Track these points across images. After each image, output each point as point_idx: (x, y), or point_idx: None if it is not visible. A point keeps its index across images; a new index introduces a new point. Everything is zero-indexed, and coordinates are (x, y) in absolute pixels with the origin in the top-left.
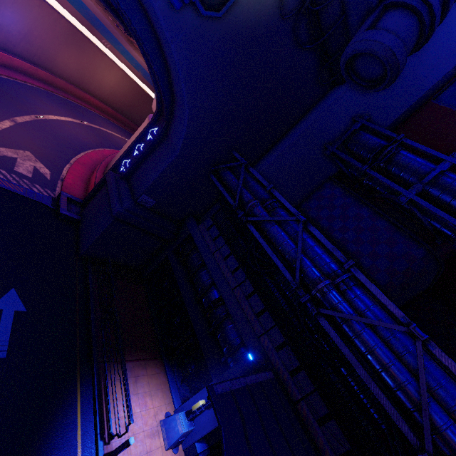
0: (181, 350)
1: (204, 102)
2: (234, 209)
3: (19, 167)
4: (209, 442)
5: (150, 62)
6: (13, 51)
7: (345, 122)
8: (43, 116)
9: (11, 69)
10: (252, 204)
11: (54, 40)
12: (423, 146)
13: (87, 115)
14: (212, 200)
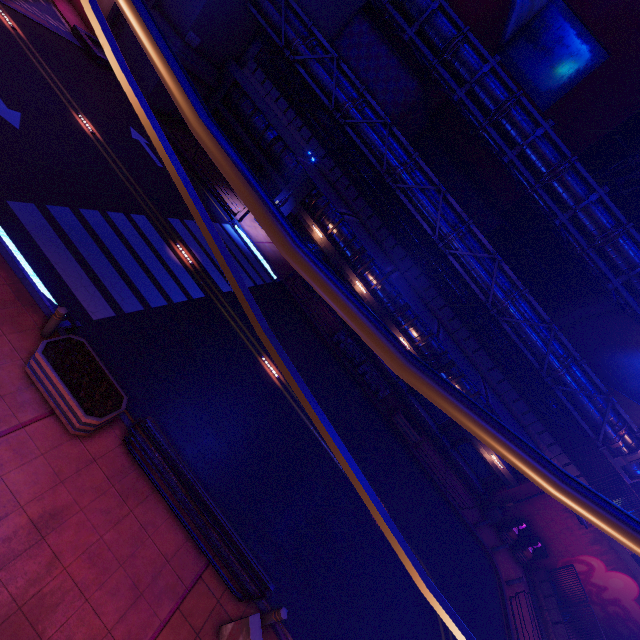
0: None
1: None
2: (277, 49)
3: None
4: None
5: None
6: None
7: None
8: None
9: None
10: (297, 43)
11: None
12: None
13: None
14: (249, 38)
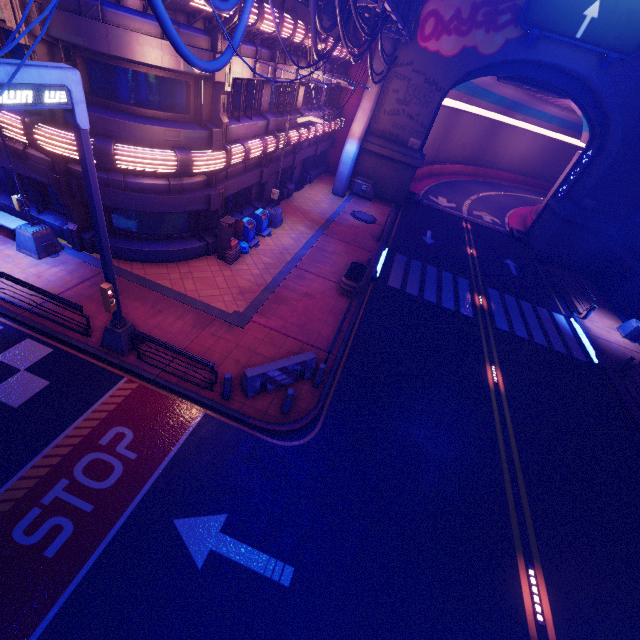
0: (633, 304)
1: (636, 108)
2: None
3: (485, 219)
4: None
5: (585, 106)
6: (455, 161)
7: None
8: (480, 194)
9: (453, 174)
10: None
11: (479, 139)
12: None
13: (502, 188)
14: None
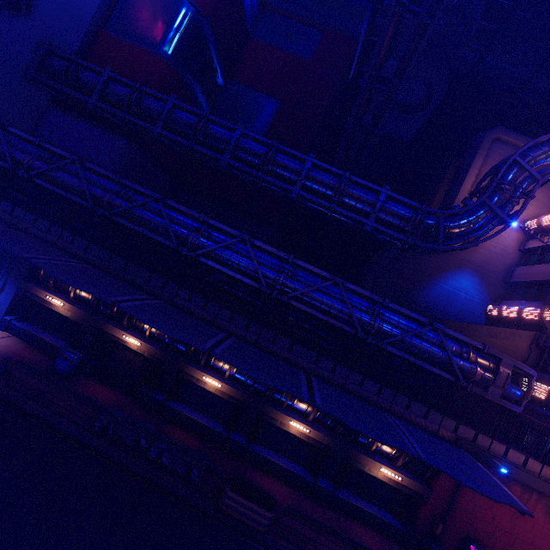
0: None
1: None
2: None
3: None
4: (19, 314)
5: None
6: None
7: (32, 47)
8: None
9: None
10: None
11: None
12: (90, 64)
13: None
14: None
